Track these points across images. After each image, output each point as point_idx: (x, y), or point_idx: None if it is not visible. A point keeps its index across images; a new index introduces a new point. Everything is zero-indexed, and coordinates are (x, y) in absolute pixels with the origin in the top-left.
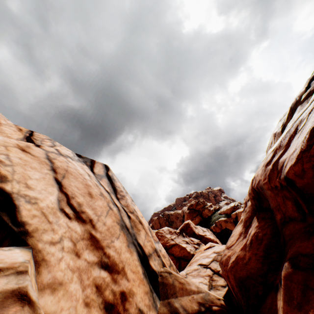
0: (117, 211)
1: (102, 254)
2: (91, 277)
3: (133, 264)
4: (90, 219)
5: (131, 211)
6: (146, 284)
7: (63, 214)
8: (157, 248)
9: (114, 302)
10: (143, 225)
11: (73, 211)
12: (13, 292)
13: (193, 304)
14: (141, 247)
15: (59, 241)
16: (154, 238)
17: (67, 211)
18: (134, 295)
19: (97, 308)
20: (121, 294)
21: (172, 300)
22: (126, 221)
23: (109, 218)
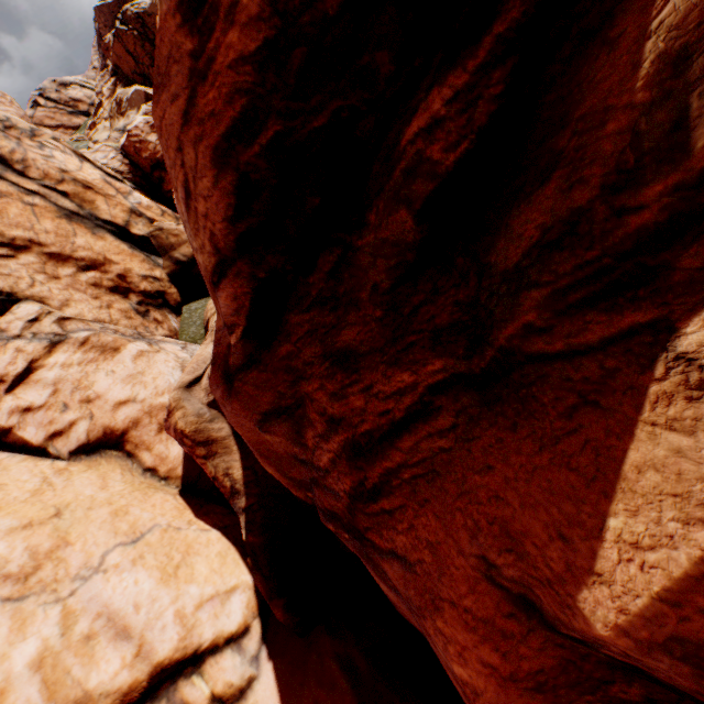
0: (44, 202)
1: (76, 263)
2: (84, 283)
3: (113, 248)
4: (29, 241)
5: (60, 181)
6: (139, 255)
7: (5, 259)
8: (135, 206)
9: (117, 285)
10: (93, 189)
11: (6, 247)
12: (60, 320)
13: (191, 249)
14: (111, 224)
15: (34, 281)
16: (123, 192)
17: (4, 254)
18: (132, 271)
19: (107, 296)
20: (120, 277)
21: (173, 253)
22: (67, 205)
23: (45, 221)
